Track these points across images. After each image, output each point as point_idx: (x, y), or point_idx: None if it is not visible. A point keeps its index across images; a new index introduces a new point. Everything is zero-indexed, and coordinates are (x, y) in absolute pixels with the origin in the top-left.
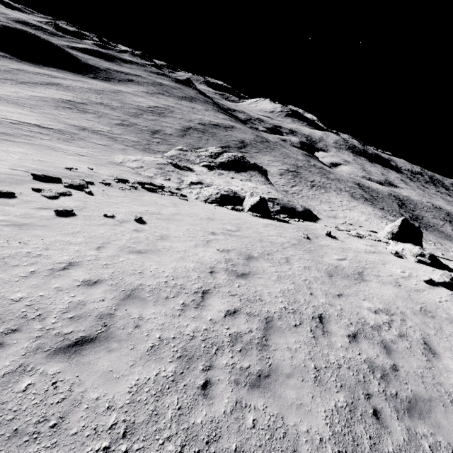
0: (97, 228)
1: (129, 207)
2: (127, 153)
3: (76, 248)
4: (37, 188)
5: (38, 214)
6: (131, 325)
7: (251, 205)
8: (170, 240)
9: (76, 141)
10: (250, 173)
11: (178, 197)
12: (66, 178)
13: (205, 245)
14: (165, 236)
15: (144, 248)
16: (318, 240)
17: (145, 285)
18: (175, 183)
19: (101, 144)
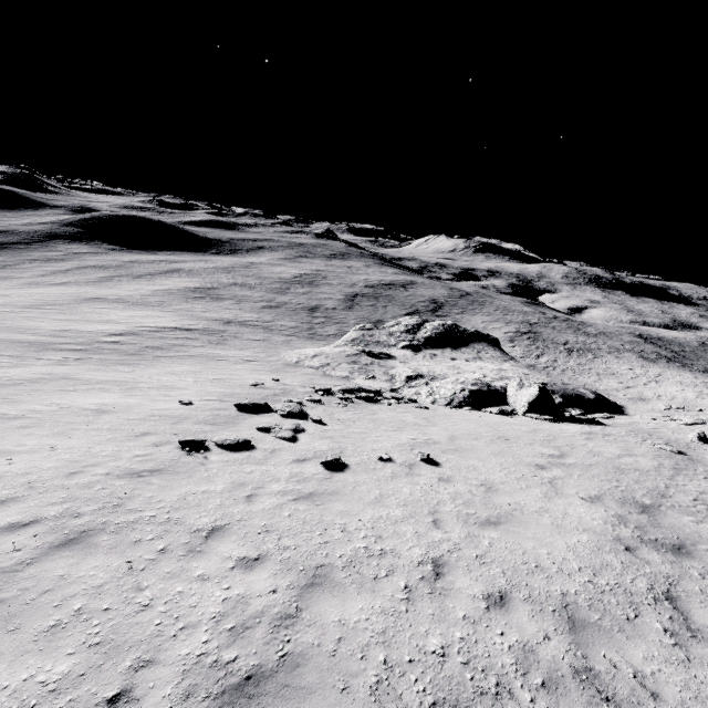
0: (395, 486)
1: (388, 438)
2: (293, 346)
3: (411, 530)
4: (264, 427)
5: (307, 473)
6: (643, 694)
7: (529, 402)
8: (502, 490)
9: (229, 341)
10: (475, 346)
11: (413, 406)
12: (266, 401)
13: (556, 492)
14: (486, 483)
15: (489, 514)
16: (698, 452)
17: (570, 594)
18: (384, 382)
19: (258, 339)
